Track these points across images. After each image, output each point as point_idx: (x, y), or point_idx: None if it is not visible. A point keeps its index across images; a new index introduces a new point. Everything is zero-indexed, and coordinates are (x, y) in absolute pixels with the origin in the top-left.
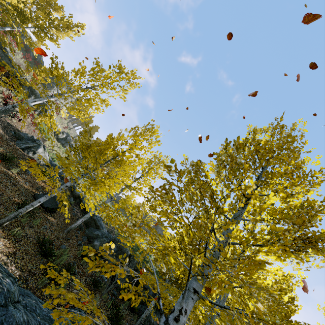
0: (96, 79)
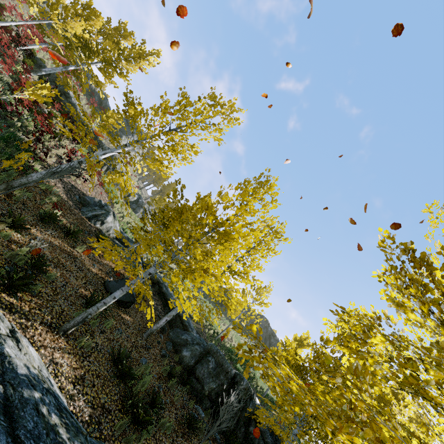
0: (182, 116)
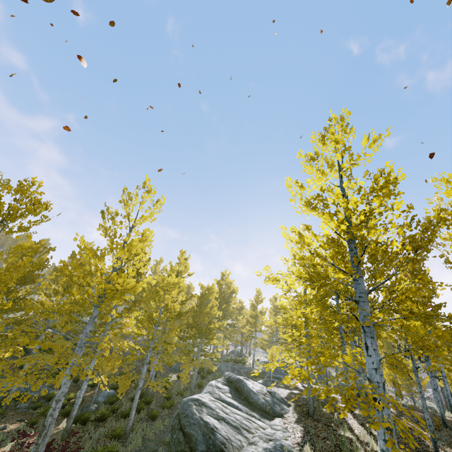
0: None
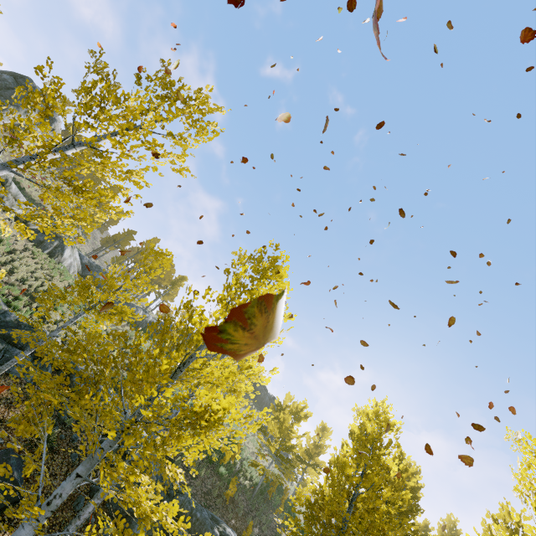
0: (99, 120)
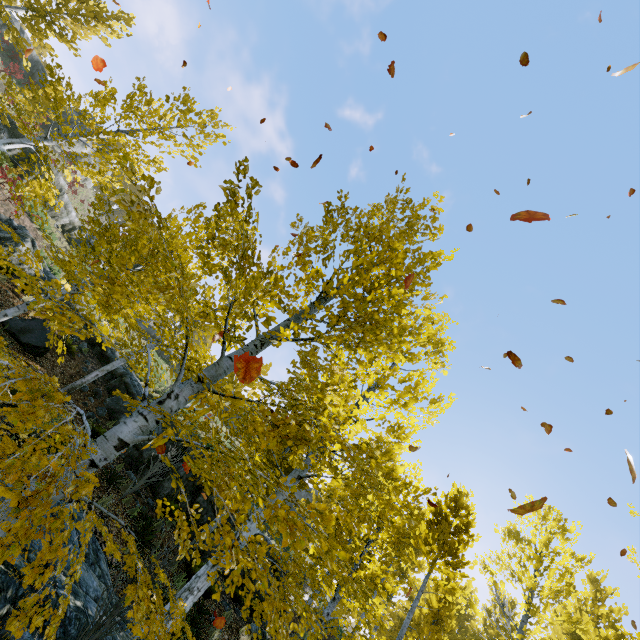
0: (136, 116)
